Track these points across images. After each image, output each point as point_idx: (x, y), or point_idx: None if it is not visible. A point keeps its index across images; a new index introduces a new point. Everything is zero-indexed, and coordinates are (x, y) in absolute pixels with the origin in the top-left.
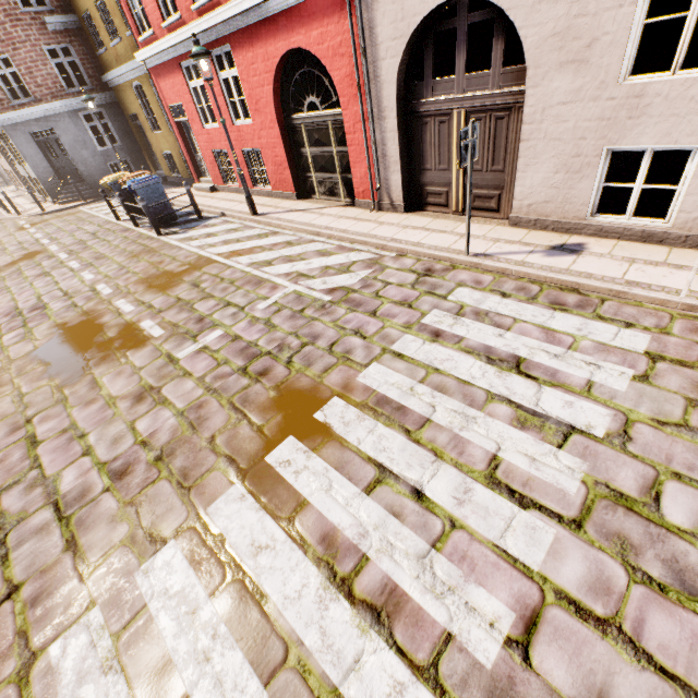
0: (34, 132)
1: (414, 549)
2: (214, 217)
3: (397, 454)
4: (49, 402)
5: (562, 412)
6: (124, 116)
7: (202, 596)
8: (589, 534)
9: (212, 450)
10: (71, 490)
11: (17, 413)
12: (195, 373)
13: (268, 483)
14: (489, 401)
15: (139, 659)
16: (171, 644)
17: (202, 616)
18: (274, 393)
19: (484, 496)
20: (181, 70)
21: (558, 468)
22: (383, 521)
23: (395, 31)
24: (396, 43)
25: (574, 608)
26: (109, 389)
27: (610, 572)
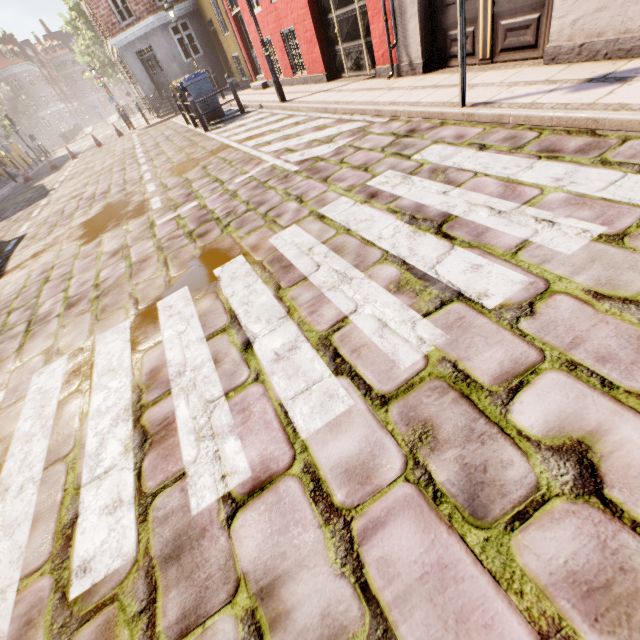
0: (139, 52)
1: (210, 393)
2: (253, 111)
3: (255, 308)
4: (69, 256)
5: (458, 277)
6: (205, 24)
7: (56, 396)
8: (389, 415)
9: (130, 294)
10: (42, 313)
11: (51, 262)
12: (159, 236)
13: (146, 322)
14: (379, 263)
15: (0, 429)
16: (20, 424)
17: (46, 411)
18: (198, 251)
19: (305, 356)
20: None
21: (407, 338)
22: (202, 365)
23: None
24: None
25: (313, 486)
26: (104, 247)
27: (383, 460)
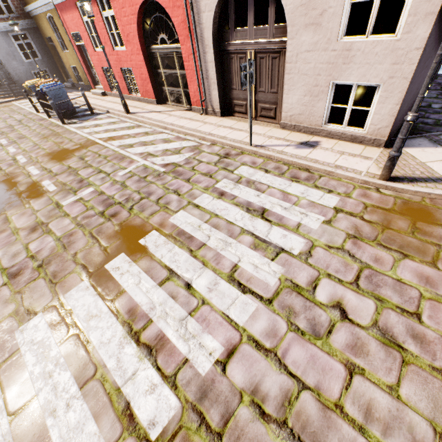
0: None
1: (179, 315)
2: (102, 113)
3: (182, 263)
4: None
5: (279, 241)
6: (43, 38)
7: (53, 343)
8: (274, 307)
9: (73, 261)
10: None
11: None
12: (72, 214)
13: (104, 280)
14: (241, 234)
15: (10, 377)
16: (31, 369)
17: (51, 354)
18: (118, 227)
19: (224, 287)
20: (77, 8)
21: (268, 271)
22: (165, 301)
23: None
24: (211, 1)
25: (255, 344)
26: (15, 224)
27: (279, 325)
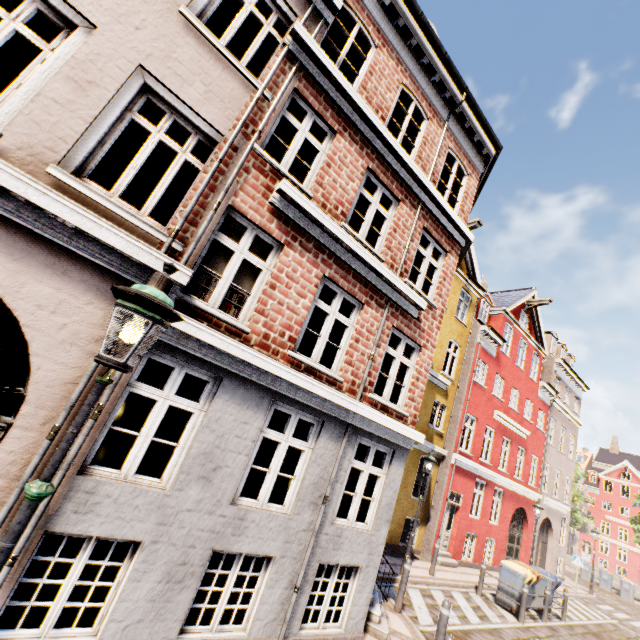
0: None
1: None
2: None
3: None
4: None
5: None
6: None
7: None
8: None
9: None
10: None
11: None
12: None
13: None
14: None
15: None
16: None
17: None
18: None
19: None
20: (475, 480)
21: None
22: None
23: (540, 517)
24: (540, 520)
25: None
26: None
27: None
